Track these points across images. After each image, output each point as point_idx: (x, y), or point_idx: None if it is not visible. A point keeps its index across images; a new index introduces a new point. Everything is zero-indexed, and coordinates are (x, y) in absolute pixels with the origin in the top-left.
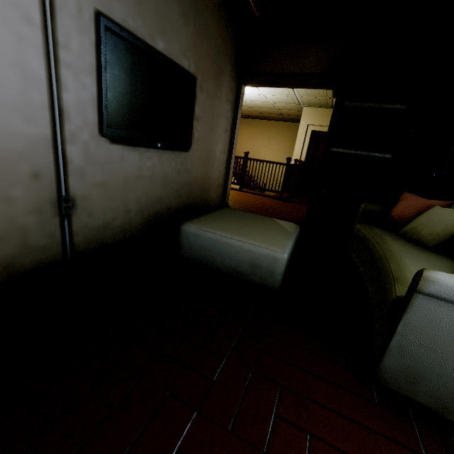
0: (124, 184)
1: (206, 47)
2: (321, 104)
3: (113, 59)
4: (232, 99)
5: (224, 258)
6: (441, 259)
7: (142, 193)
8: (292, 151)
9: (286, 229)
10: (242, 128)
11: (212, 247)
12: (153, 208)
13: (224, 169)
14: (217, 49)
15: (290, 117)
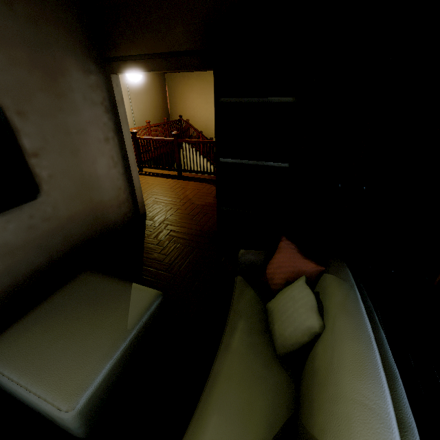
0: None
1: None
2: None
3: None
4: (102, 99)
5: (24, 400)
6: (276, 392)
7: None
8: None
9: (125, 321)
10: (191, 85)
11: (7, 388)
12: None
13: (125, 182)
14: (31, 46)
15: None
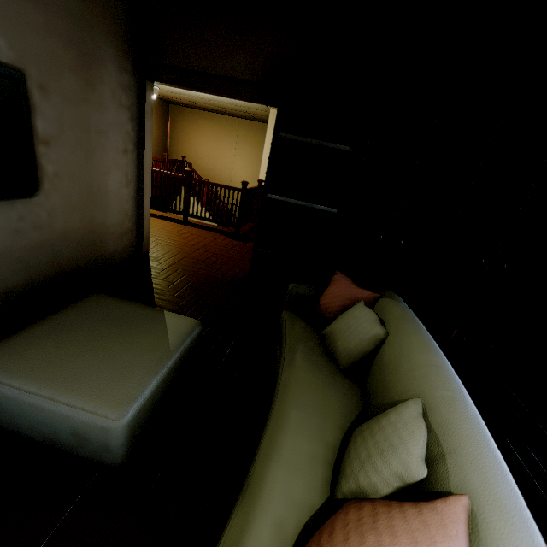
0: None
1: (38, 15)
2: None
3: None
4: (130, 103)
5: (33, 424)
6: (346, 394)
7: None
8: None
9: (167, 342)
10: (201, 125)
11: (10, 408)
12: None
13: (133, 208)
14: (73, 20)
15: (260, 117)
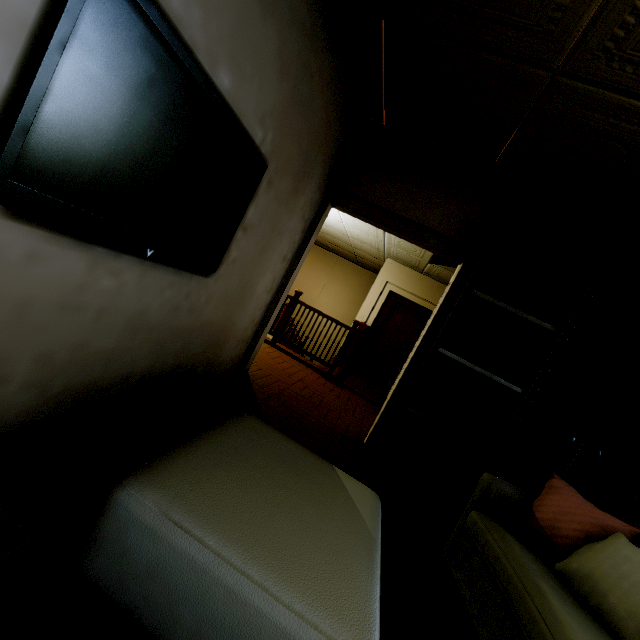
0: (12, 318)
1: (299, 127)
2: (411, 263)
3: (98, 42)
4: (308, 217)
5: (205, 626)
6: None
7: (65, 341)
8: (355, 304)
9: (363, 521)
10: None
11: (182, 583)
12: (83, 374)
13: (261, 316)
14: (313, 139)
15: (364, 261)
